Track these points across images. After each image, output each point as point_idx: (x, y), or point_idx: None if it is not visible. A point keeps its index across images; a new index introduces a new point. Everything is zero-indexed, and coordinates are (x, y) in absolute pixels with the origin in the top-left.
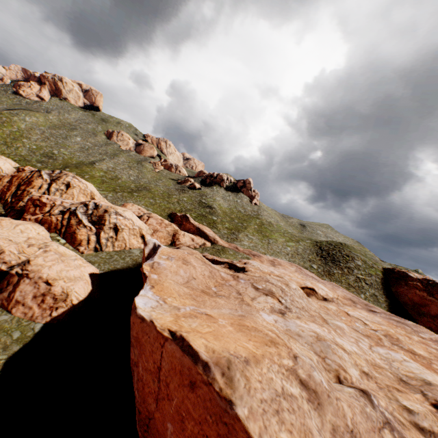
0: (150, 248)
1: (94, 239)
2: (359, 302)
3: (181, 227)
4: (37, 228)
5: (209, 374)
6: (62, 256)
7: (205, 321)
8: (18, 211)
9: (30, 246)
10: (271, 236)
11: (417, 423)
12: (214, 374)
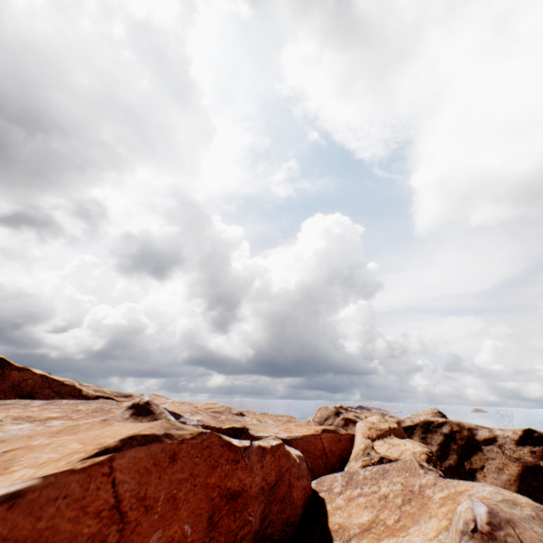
0: None
1: None
2: None
3: None
4: None
5: (175, 437)
6: None
7: (42, 449)
8: None
9: None
10: None
11: None
12: (177, 433)
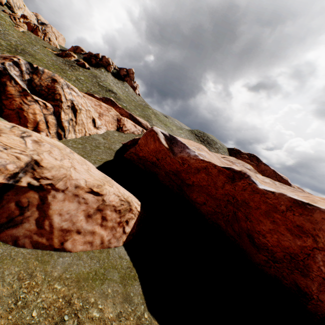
0: (163, 138)
1: (54, 122)
2: None
3: None
4: None
5: None
6: (59, 149)
7: (324, 202)
8: None
9: None
10: (167, 125)
11: None
12: None
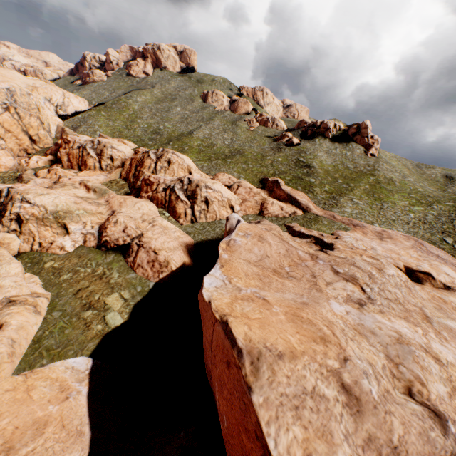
0: (231, 224)
1: (190, 212)
2: None
3: (271, 194)
4: (148, 205)
5: (241, 359)
6: (165, 229)
7: (259, 307)
8: (137, 189)
9: (143, 221)
10: (387, 199)
11: None
12: (244, 360)
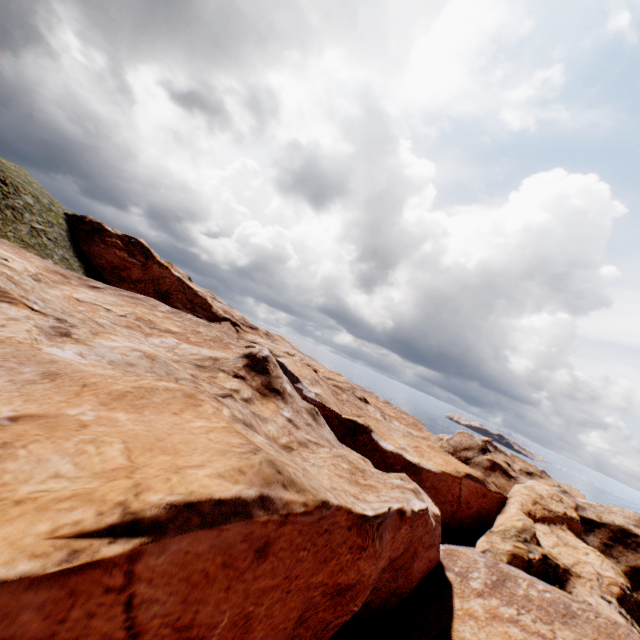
0: None
1: None
2: (72, 276)
3: None
4: None
5: (276, 505)
6: None
7: (64, 439)
8: None
9: None
10: None
11: (244, 398)
12: (281, 498)
